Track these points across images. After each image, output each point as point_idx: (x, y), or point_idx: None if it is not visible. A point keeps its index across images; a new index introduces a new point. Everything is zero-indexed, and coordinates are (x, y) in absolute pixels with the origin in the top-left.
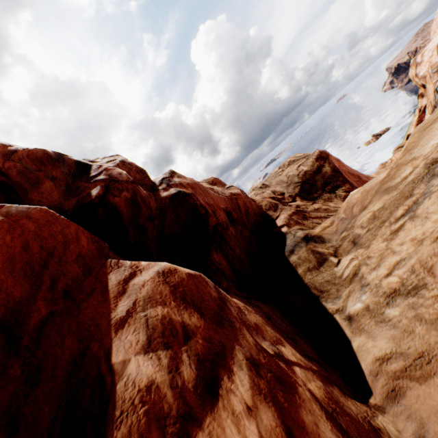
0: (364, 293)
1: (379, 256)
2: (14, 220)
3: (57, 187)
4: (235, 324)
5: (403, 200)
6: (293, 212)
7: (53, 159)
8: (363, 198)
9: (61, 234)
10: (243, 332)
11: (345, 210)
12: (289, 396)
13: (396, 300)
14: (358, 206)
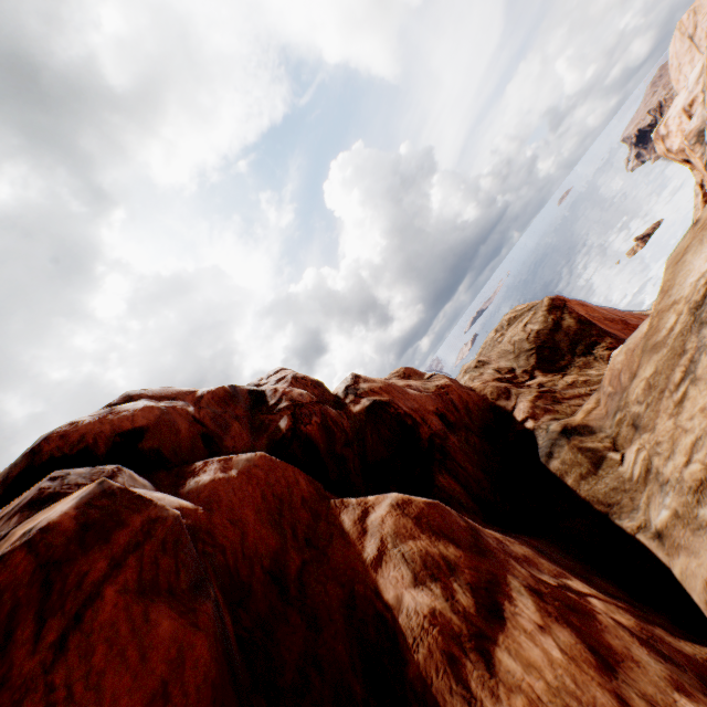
0: (666, 495)
1: (669, 440)
2: (246, 470)
3: (243, 427)
4: (499, 555)
5: (677, 360)
6: (536, 396)
7: (232, 395)
8: (628, 360)
9: (283, 478)
10: (512, 563)
11: (610, 381)
12: (586, 621)
13: (706, 495)
14: (625, 373)
